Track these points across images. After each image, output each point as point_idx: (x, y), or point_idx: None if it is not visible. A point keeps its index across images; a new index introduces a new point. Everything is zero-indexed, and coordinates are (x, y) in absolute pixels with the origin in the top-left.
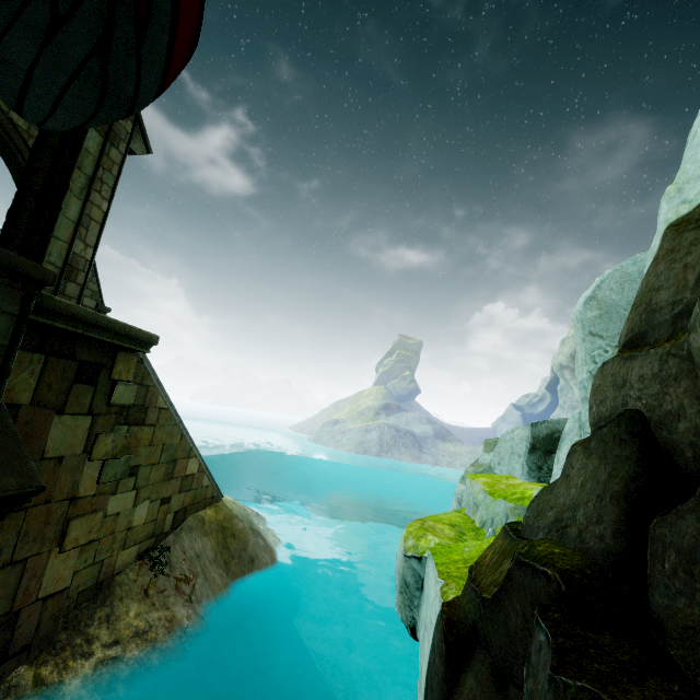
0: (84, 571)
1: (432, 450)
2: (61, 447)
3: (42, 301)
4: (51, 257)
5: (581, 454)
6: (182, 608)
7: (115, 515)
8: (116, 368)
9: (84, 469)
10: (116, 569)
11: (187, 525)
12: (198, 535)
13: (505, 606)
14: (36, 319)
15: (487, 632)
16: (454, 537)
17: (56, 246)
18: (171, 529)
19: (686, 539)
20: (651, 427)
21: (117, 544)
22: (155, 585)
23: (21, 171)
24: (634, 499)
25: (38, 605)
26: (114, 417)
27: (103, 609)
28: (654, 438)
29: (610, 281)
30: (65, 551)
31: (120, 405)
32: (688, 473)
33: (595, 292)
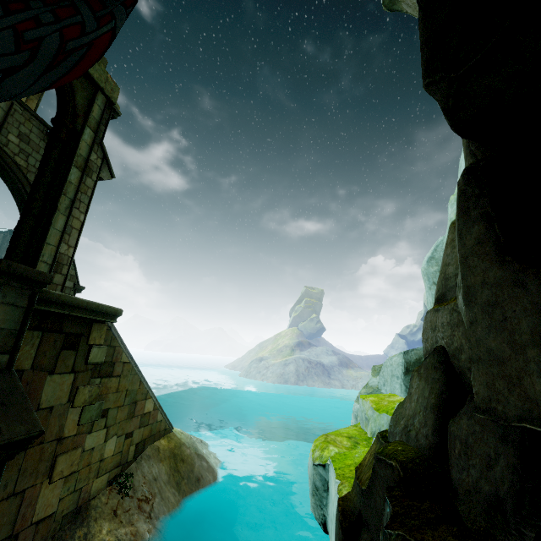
0: (67, 498)
1: (338, 376)
2: (52, 399)
3: (42, 294)
4: (44, 257)
5: (416, 378)
6: (143, 524)
7: (91, 450)
8: (92, 335)
9: (68, 415)
10: (91, 494)
11: (146, 454)
12: (155, 461)
13: (374, 493)
14: (37, 308)
15: (367, 516)
16: (350, 446)
17: (47, 249)
18: (133, 459)
19: (463, 432)
20: (449, 357)
21: (92, 473)
22: (122, 506)
23: (21, 195)
24: (442, 408)
25: (32, 528)
26: (90, 372)
27: (81, 529)
28: (452, 365)
29: (442, 245)
30: (53, 482)
31: (95, 363)
32: (470, 387)
33: (433, 254)
